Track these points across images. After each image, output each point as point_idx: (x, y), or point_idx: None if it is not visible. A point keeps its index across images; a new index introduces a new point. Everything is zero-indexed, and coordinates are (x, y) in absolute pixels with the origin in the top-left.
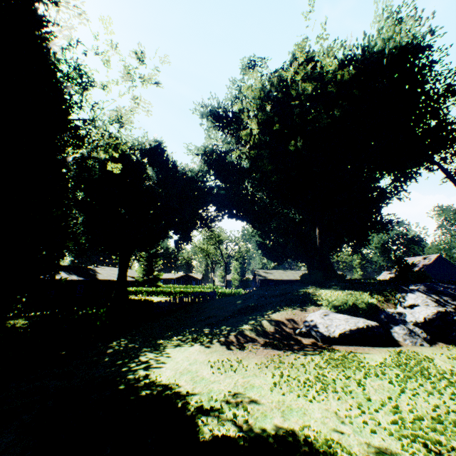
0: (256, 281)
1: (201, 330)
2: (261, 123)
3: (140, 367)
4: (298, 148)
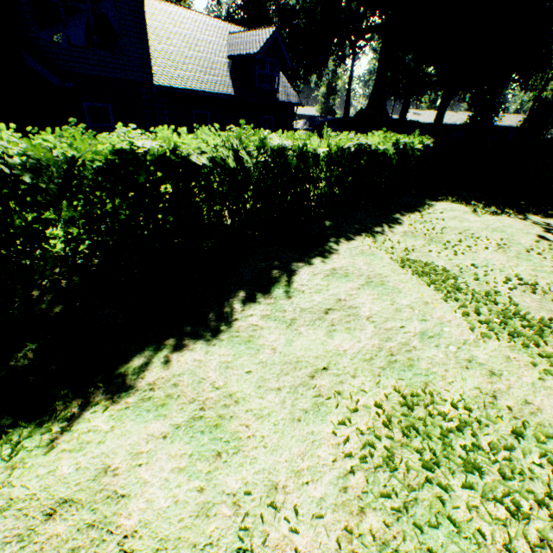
0: None
1: None
2: None
3: None
4: None
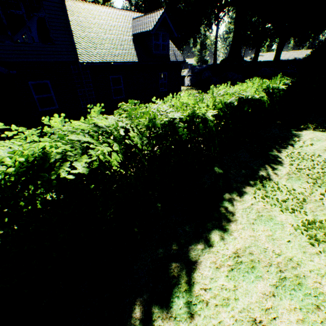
0: None
1: None
2: None
3: None
4: None
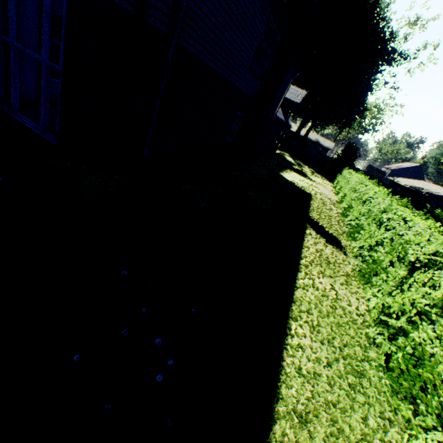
0: None
1: None
2: None
3: None
4: None
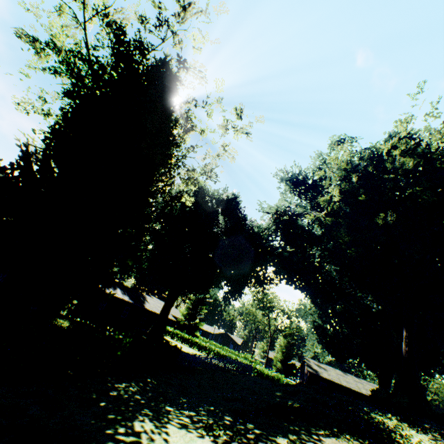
0: (303, 372)
1: (221, 416)
2: (344, 192)
3: (126, 439)
4: (386, 224)
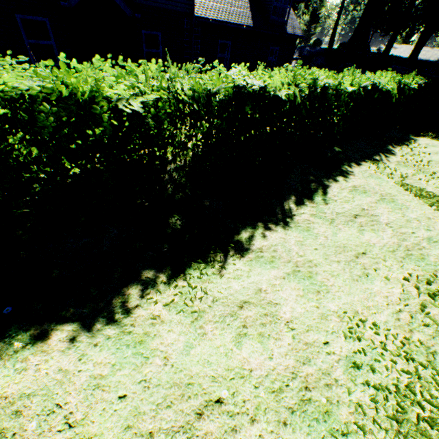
0: None
1: None
2: None
3: None
4: None
